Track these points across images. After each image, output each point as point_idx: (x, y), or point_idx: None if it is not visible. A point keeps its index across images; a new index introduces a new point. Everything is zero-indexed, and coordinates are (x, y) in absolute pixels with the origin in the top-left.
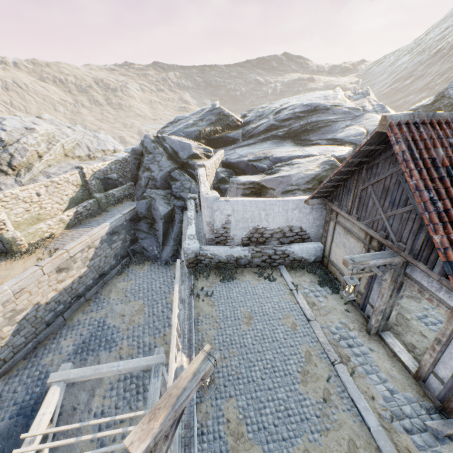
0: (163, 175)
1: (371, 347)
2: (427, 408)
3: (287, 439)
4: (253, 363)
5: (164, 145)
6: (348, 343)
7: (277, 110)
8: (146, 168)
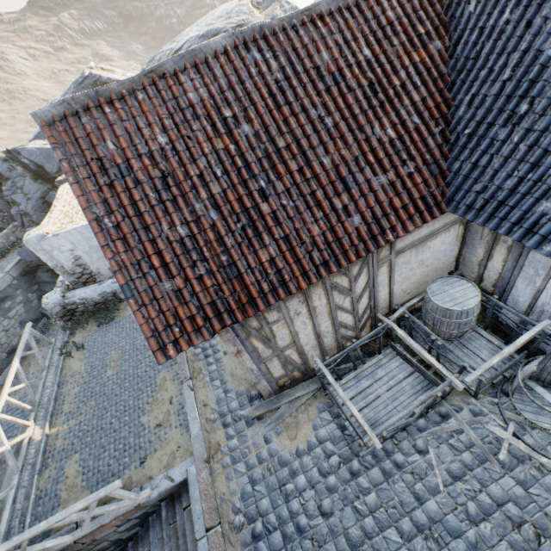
0: (35, 204)
1: (227, 351)
2: (252, 396)
3: (116, 474)
4: (107, 410)
5: (22, 161)
6: (206, 354)
7: (170, 54)
8: (10, 201)
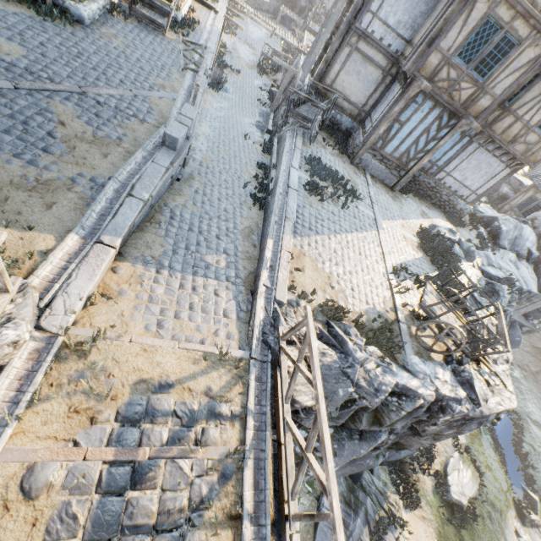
0: None
1: None
2: None
3: None
4: None
5: None
6: None
7: None
8: None
